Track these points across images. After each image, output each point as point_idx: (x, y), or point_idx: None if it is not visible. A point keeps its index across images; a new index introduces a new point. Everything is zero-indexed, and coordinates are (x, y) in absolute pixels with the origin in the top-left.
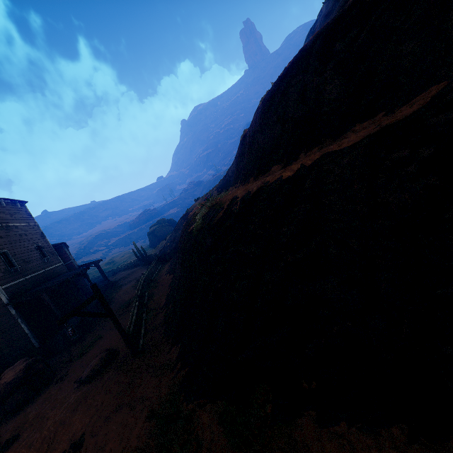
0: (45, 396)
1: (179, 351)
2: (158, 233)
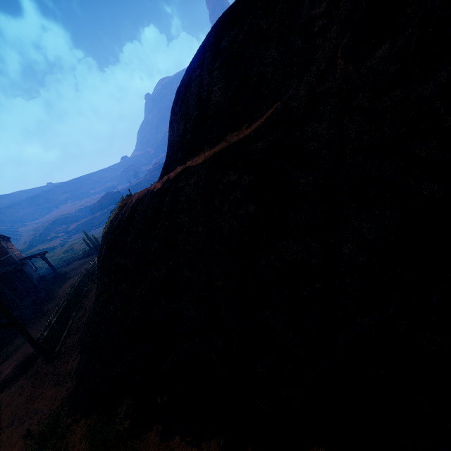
0: None
1: (79, 360)
2: None
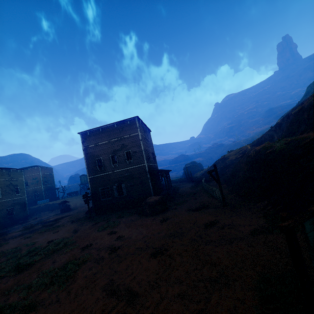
0: (170, 212)
1: (267, 202)
2: (191, 169)
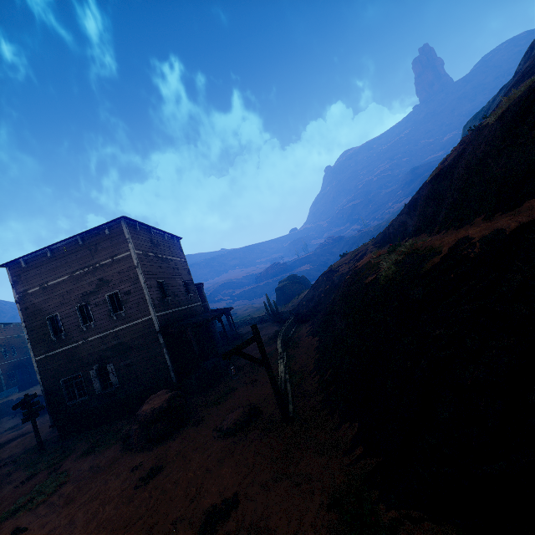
0: (184, 435)
1: (357, 431)
2: (288, 290)
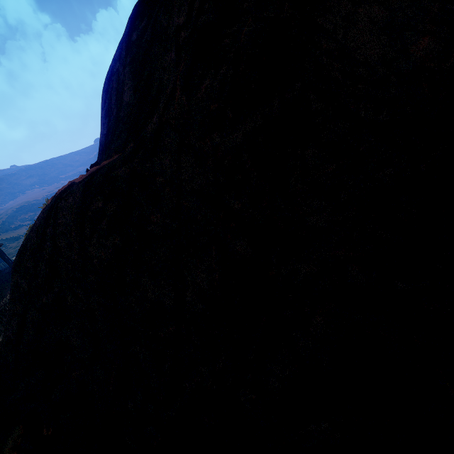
0: None
1: None
2: None
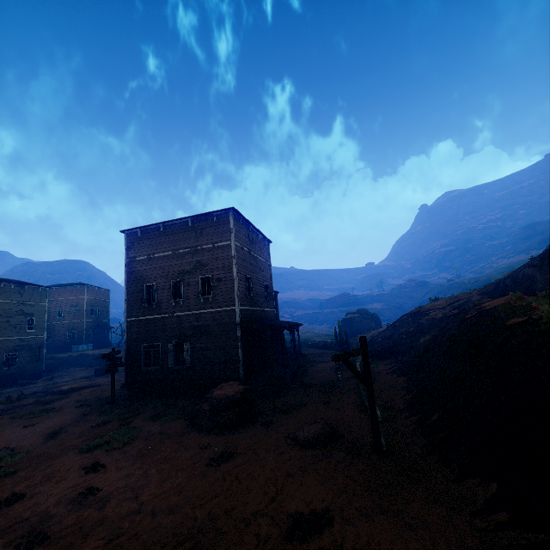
0: (252, 432)
1: (497, 493)
2: (355, 323)
